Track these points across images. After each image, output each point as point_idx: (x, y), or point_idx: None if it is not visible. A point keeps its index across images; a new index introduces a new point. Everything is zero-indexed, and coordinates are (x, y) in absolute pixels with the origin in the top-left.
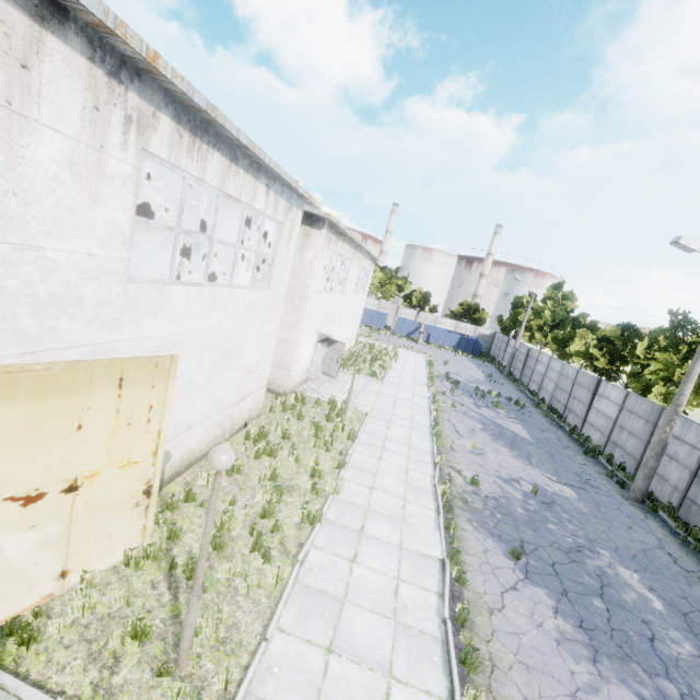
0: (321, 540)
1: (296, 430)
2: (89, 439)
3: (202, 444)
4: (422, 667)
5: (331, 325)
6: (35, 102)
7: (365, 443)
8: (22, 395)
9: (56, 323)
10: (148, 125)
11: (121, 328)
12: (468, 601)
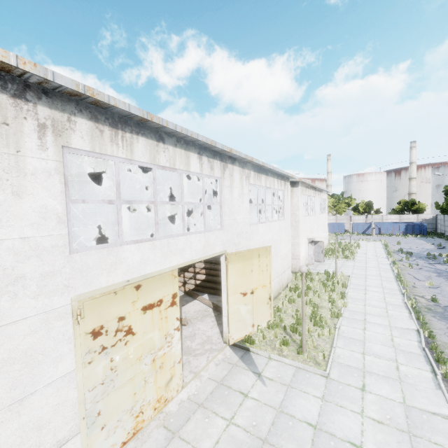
0: (344, 323)
1: (313, 285)
2: (254, 275)
3: (274, 291)
4: (414, 362)
5: (313, 233)
6: (233, 183)
7: (353, 288)
8: (240, 260)
9: (240, 240)
10: (249, 176)
11: (250, 241)
12: (438, 344)
